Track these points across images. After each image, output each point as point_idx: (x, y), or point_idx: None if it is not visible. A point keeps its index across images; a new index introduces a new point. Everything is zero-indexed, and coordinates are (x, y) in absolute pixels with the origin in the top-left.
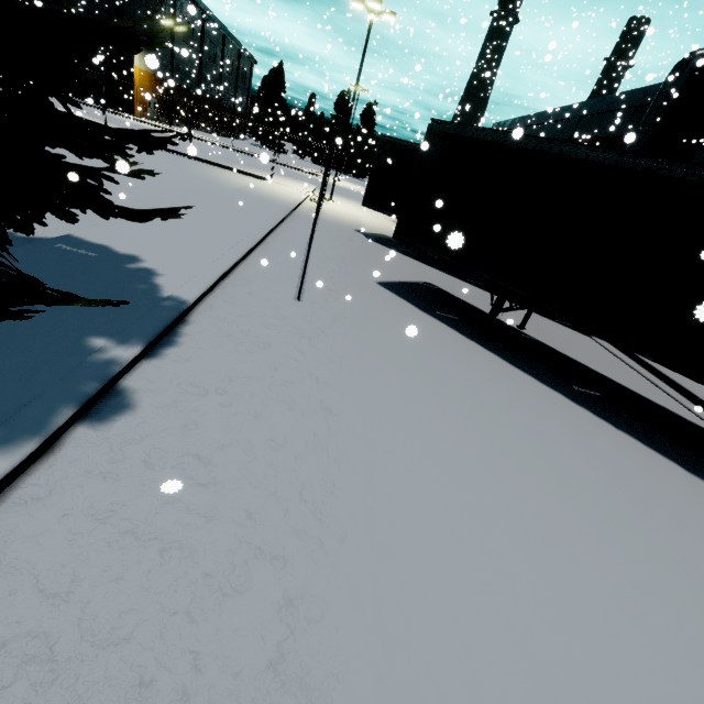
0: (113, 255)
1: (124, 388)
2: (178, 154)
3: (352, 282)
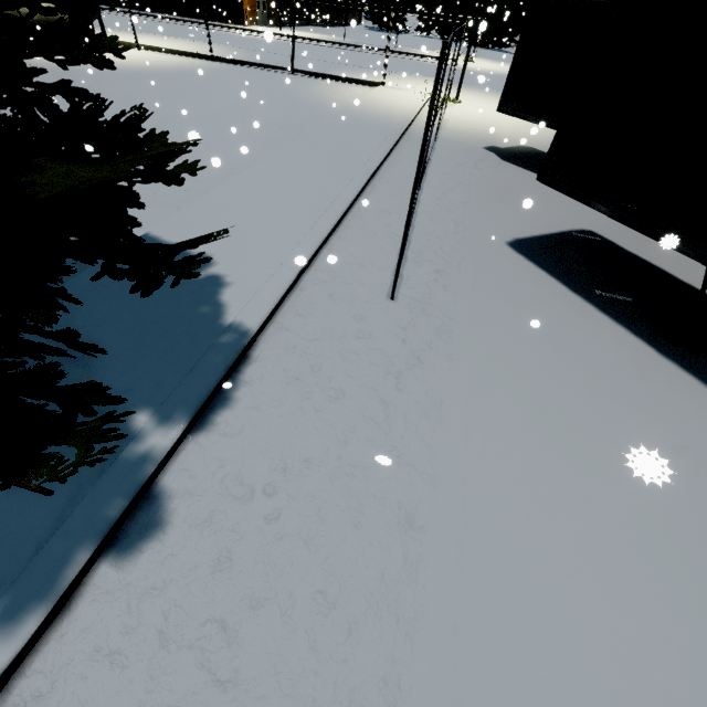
0: None
1: (161, 490)
2: (282, 70)
3: (471, 248)
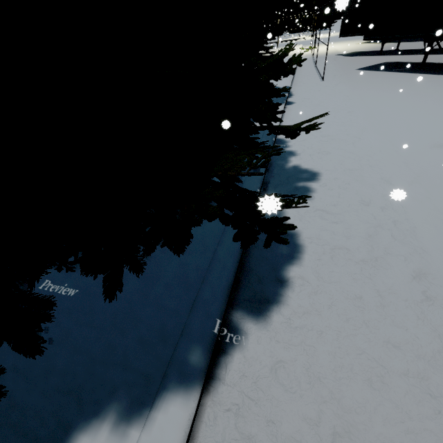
0: None
1: (289, 101)
2: None
3: (343, 72)
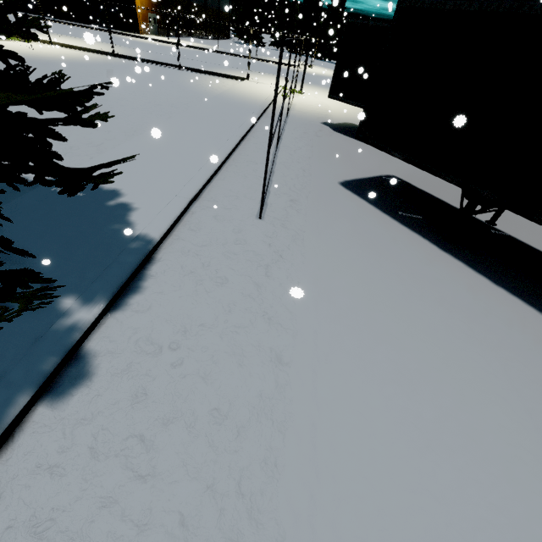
0: (98, 193)
1: (87, 352)
2: (171, 66)
3: (315, 186)
